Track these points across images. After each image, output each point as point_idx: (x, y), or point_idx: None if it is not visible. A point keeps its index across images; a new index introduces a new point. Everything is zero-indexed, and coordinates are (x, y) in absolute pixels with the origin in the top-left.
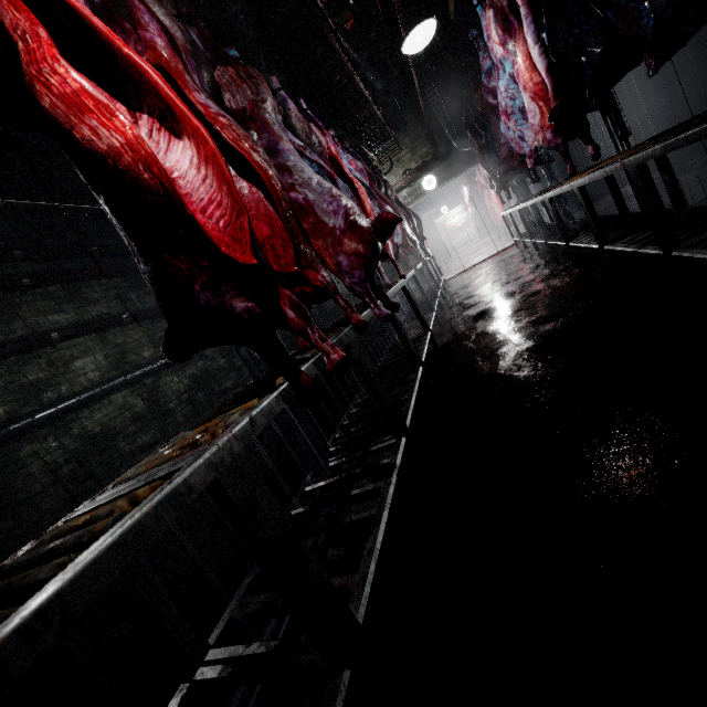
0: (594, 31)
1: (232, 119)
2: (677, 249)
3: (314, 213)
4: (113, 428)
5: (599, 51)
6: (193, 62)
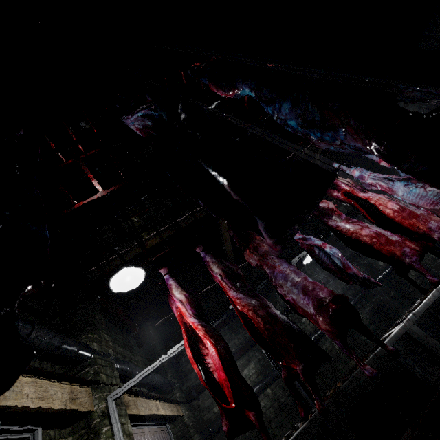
0: None
1: (241, 296)
2: None
3: (299, 306)
4: (331, 356)
5: None
6: (227, 278)
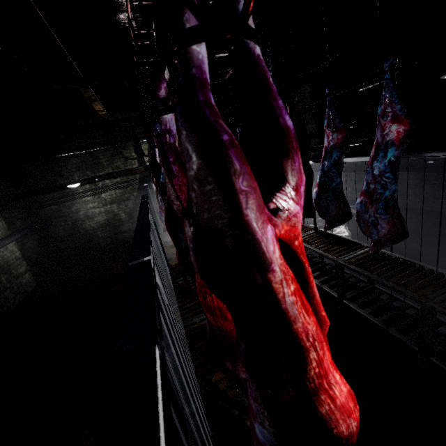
0: (334, 205)
1: None
2: (345, 299)
3: None
4: None
5: (334, 214)
6: None
